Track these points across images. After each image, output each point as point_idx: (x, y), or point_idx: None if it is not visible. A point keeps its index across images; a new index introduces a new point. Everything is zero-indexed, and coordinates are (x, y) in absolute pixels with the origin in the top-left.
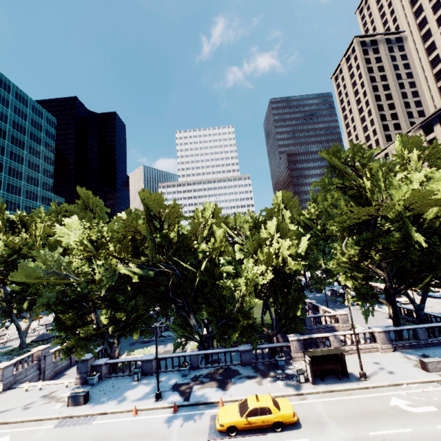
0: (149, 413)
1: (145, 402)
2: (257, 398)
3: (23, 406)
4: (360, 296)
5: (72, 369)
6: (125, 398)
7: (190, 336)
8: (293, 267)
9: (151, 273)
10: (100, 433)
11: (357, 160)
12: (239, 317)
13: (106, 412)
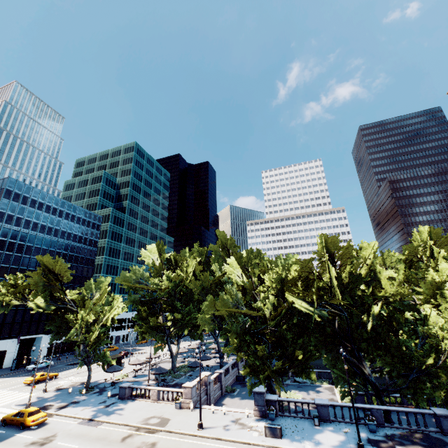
0: None
1: None
2: None
3: (222, 426)
4: None
5: (227, 400)
6: (320, 442)
7: (360, 386)
8: None
9: (325, 313)
10: None
11: None
12: (439, 372)
13: None
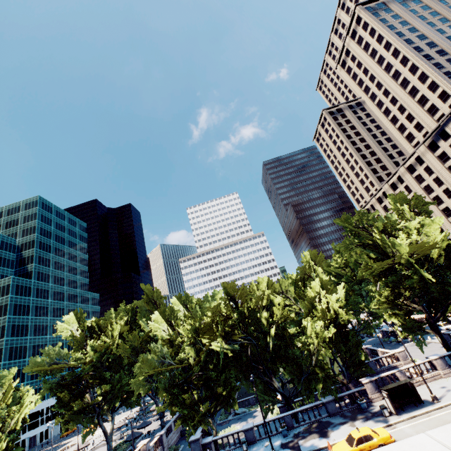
0: None
1: None
2: (358, 429)
3: None
4: (408, 330)
5: None
6: None
7: (276, 400)
8: (345, 317)
9: (237, 347)
10: None
11: (365, 222)
12: (316, 369)
13: None
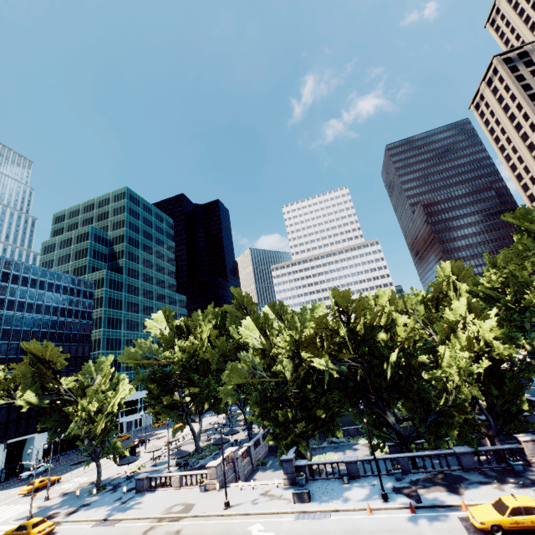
0: (385, 513)
1: (372, 502)
2: (515, 497)
3: (250, 501)
4: None
5: (258, 474)
6: (348, 498)
7: (388, 437)
8: (504, 352)
9: (344, 368)
10: (346, 526)
11: None
12: (452, 412)
13: (338, 509)
